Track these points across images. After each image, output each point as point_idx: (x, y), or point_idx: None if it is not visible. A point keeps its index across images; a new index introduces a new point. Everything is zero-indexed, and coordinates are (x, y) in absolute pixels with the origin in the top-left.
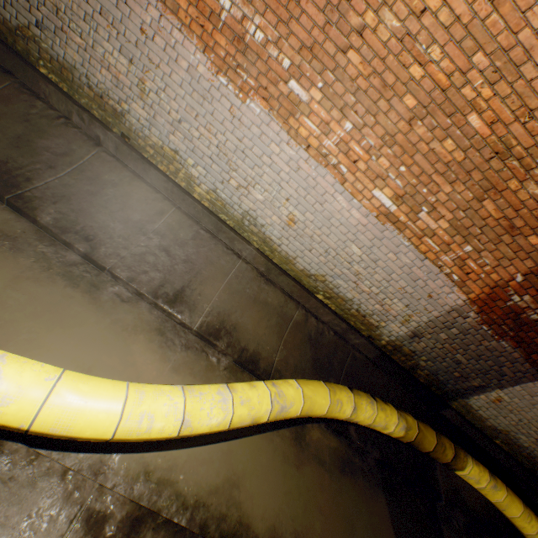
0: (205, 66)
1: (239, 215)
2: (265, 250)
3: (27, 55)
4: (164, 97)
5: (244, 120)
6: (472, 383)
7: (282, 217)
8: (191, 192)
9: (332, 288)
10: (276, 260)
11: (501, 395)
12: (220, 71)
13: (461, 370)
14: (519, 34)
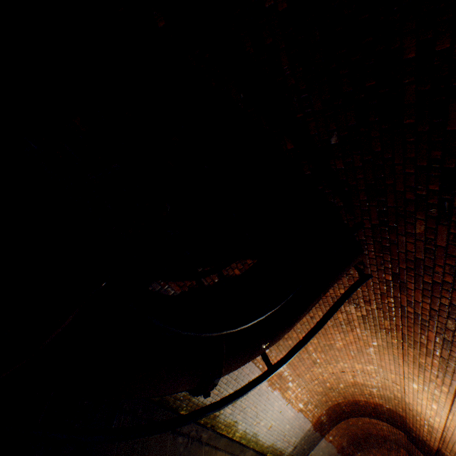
0: (265, 385)
1: (250, 436)
2: (254, 446)
3: (177, 407)
4: (243, 400)
5: (270, 397)
6: (306, 454)
7: (267, 427)
8: (233, 436)
9: (274, 446)
10: (257, 447)
11: (312, 452)
12: (270, 385)
13: (304, 451)
14: (342, 375)
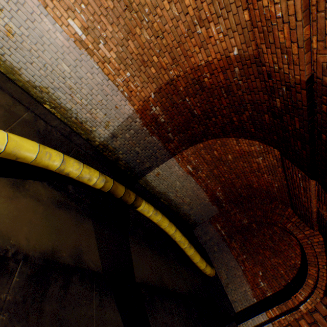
0: None
1: None
2: None
3: None
4: None
5: None
6: (146, 166)
7: None
8: None
9: (55, 100)
10: (3, 69)
11: (159, 171)
12: None
13: (140, 158)
14: None
